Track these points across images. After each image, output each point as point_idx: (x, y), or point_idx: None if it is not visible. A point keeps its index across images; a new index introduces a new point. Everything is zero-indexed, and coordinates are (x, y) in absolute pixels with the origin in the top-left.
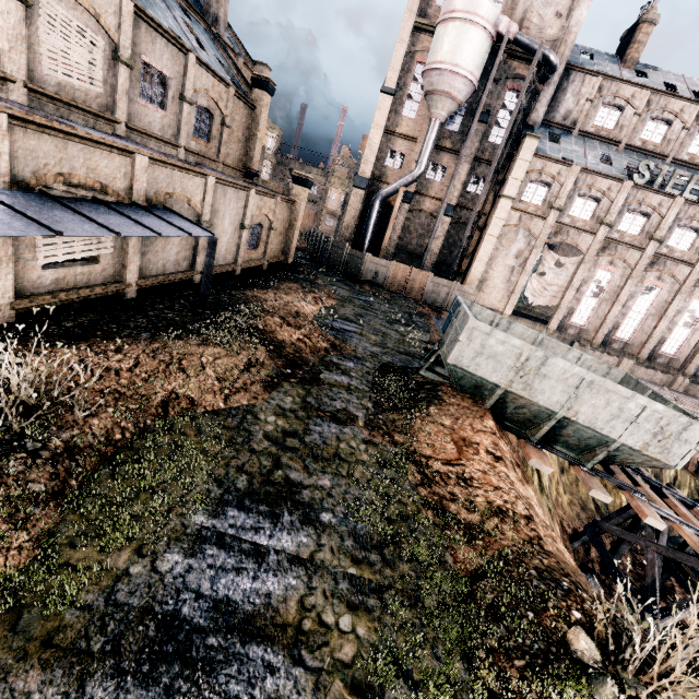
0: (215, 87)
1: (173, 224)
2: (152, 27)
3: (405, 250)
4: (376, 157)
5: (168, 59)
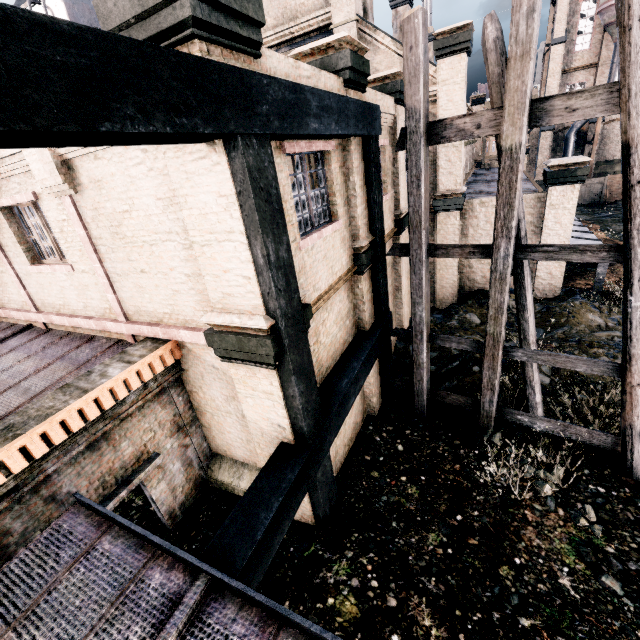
0: None
1: None
2: None
3: (603, 161)
4: None
5: None
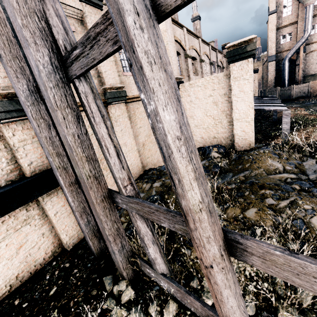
0: (220, 57)
1: (269, 97)
2: (211, 49)
3: (308, 75)
4: (275, 44)
5: (214, 56)
